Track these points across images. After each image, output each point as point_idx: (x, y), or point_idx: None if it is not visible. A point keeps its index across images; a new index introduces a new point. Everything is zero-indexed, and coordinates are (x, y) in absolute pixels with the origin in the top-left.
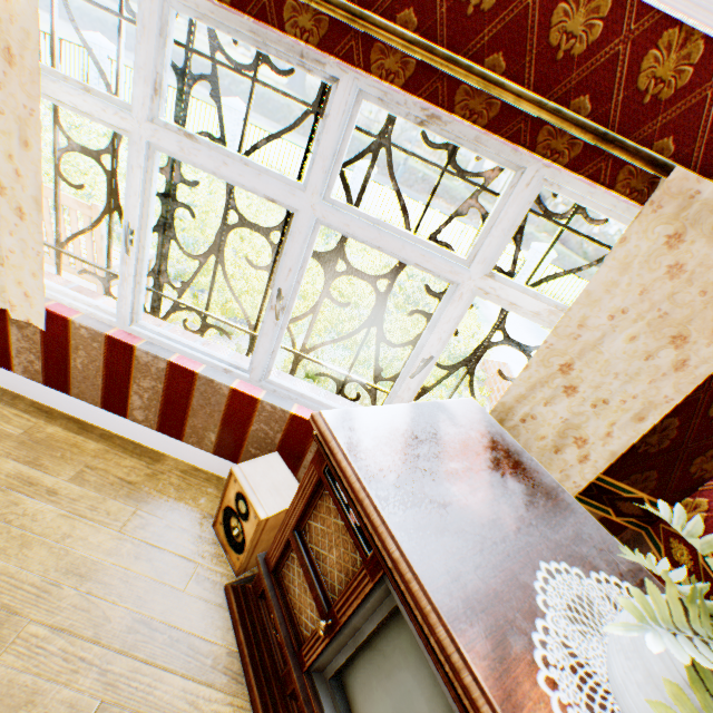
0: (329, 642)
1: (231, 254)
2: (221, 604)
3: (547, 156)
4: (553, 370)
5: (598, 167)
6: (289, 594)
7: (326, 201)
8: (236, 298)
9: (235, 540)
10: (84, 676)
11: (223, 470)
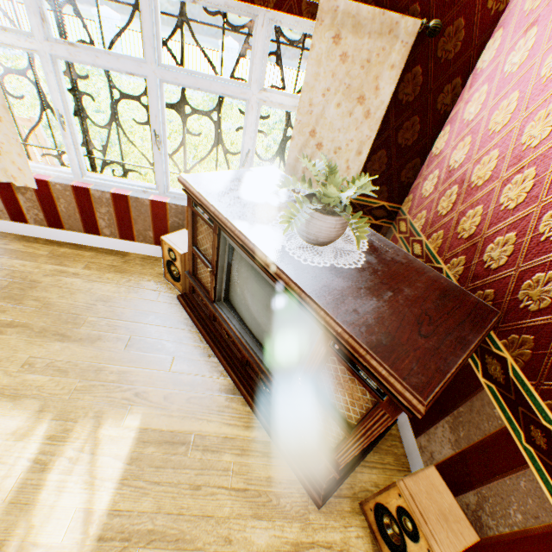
0: (217, 281)
1: (139, 142)
2: (177, 304)
3: (262, 5)
4: (307, 137)
5: (291, 5)
6: (202, 281)
7: (161, 66)
8: (137, 148)
9: (176, 277)
10: (120, 330)
11: None
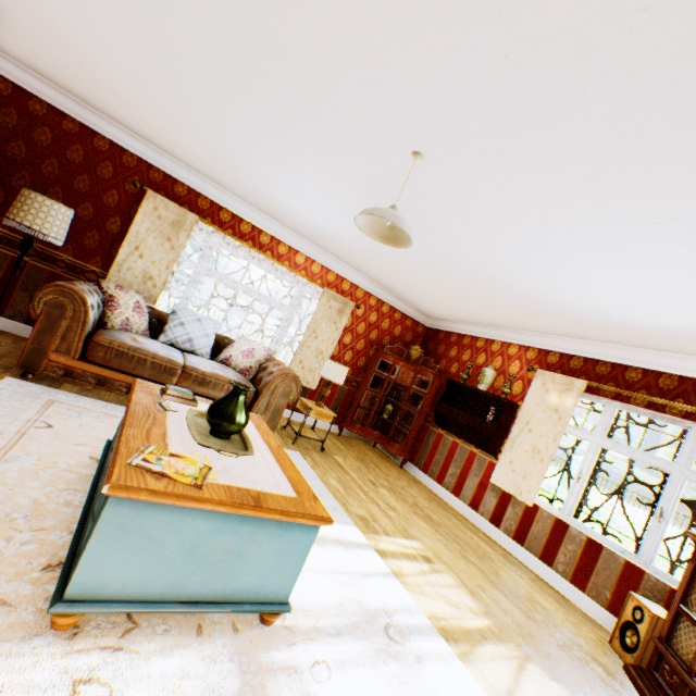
0: None
1: None
2: (620, 669)
3: None
4: None
5: None
6: (676, 651)
7: (688, 469)
8: (627, 518)
9: (628, 645)
10: (552, 631)
11: (610, 625)
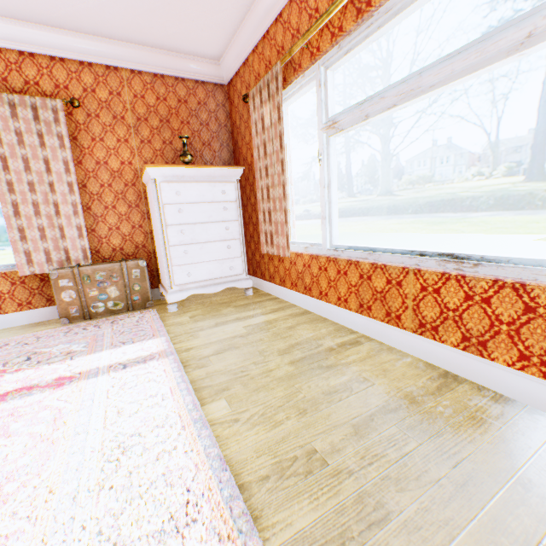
0: None
1: None
2: None
3: None
4: None
5: None
6: None
7: None
8: None
9: None
10: None
11: None
